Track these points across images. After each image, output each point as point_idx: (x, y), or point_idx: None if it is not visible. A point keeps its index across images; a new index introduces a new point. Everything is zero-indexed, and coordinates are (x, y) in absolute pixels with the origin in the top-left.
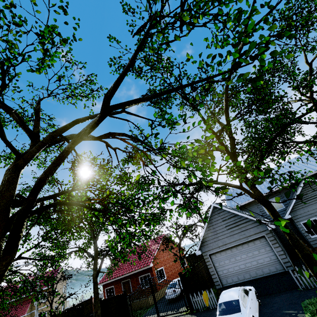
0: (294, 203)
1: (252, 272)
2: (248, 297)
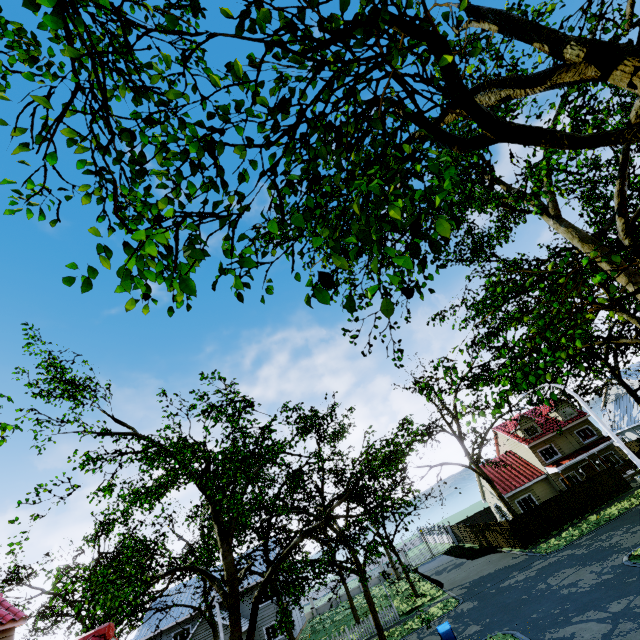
0: None
1: None
2: None
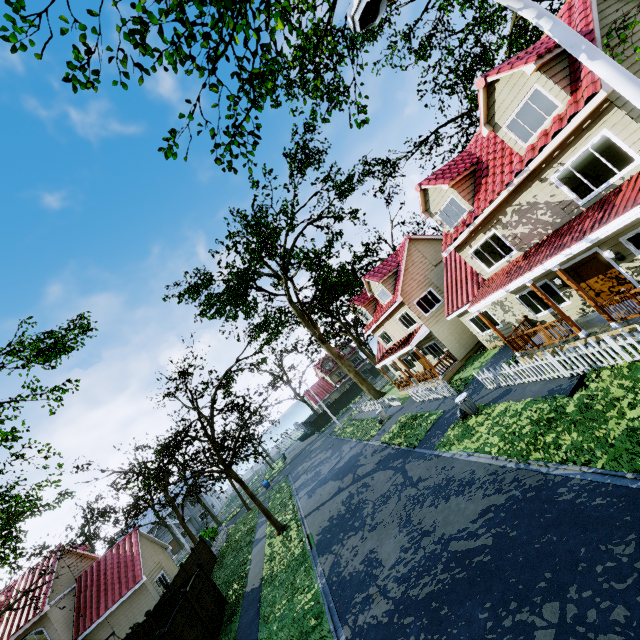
0: None
1: None
2: None
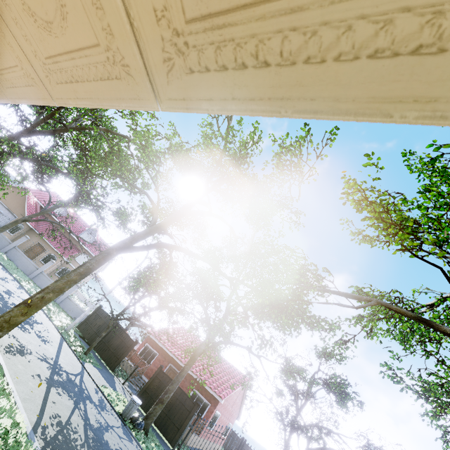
0: None
1: None
2: None
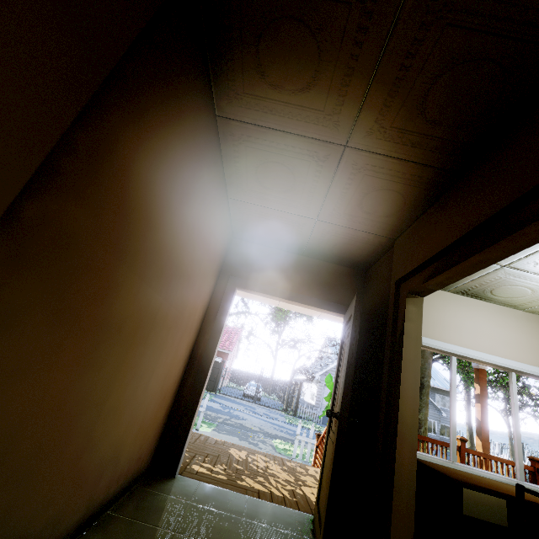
0: None
1: None
2: None
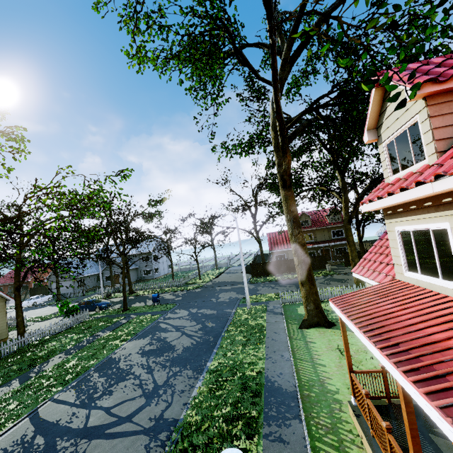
0: (107, 267)
1: (64, 291)
2: (41, 298)
